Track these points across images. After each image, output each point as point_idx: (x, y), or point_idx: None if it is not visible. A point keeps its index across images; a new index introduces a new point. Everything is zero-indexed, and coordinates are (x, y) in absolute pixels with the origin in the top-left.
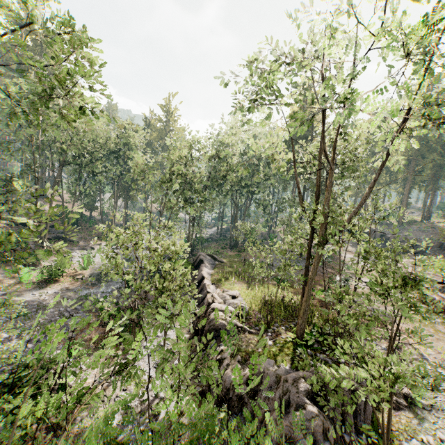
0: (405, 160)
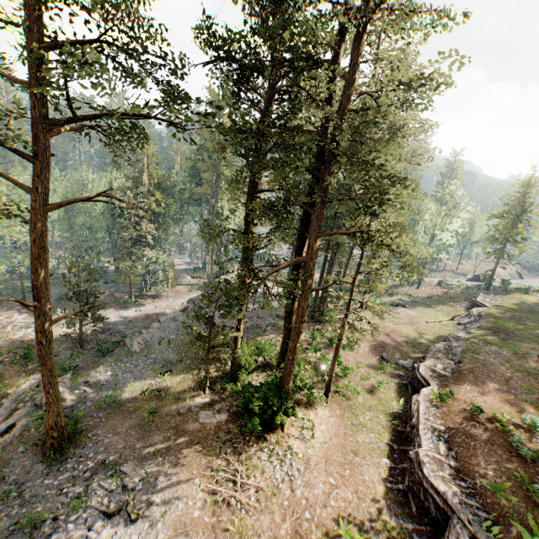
0: None
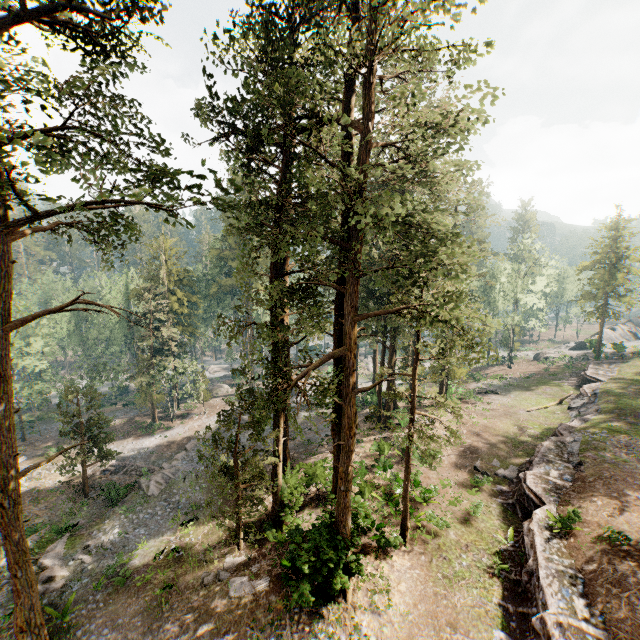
0: None
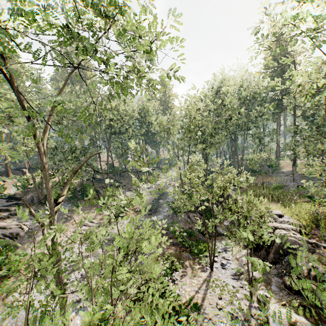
0: None
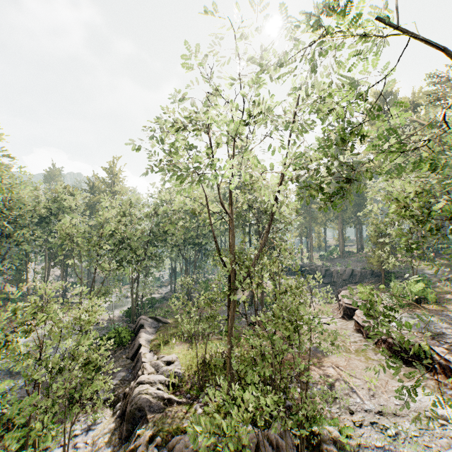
0: (298, 205)
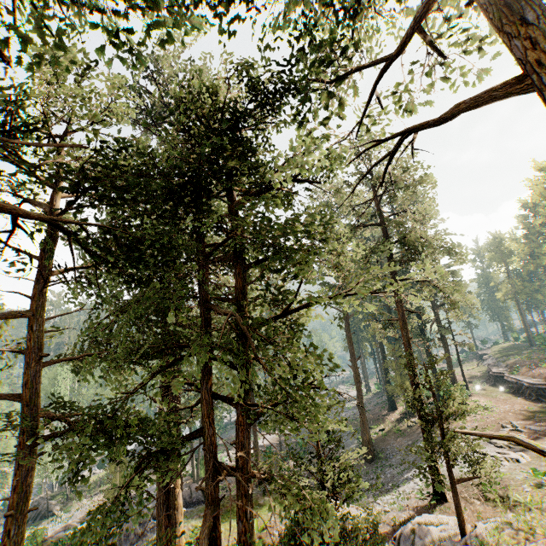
0: None
